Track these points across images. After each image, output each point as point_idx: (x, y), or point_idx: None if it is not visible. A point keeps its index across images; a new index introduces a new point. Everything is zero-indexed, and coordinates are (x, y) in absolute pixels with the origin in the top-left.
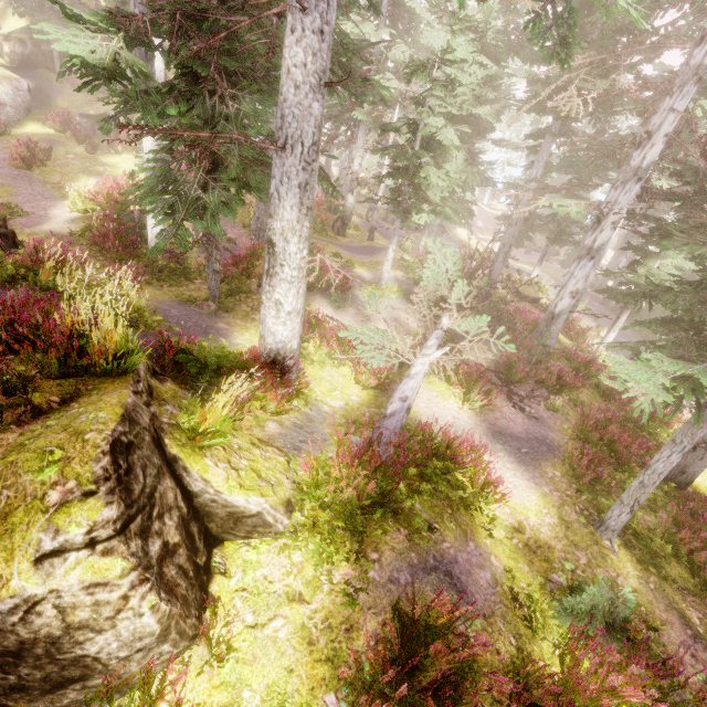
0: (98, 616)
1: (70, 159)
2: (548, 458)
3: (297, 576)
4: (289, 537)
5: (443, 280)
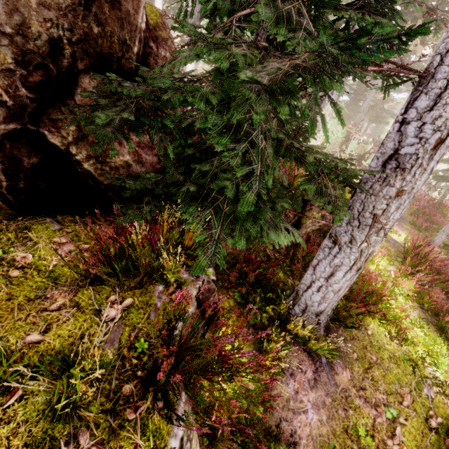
0: None
1: None
2: (402, 222)
3: None
4: None
5: (334, 142)
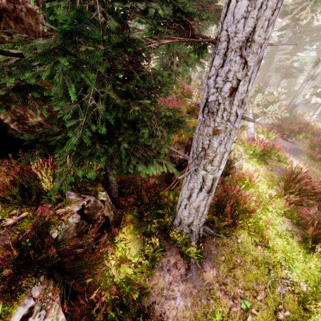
0: (238, 157)
1: None
2: (300, 154)
3: (255, 166)
4: (247, 159)
5: None
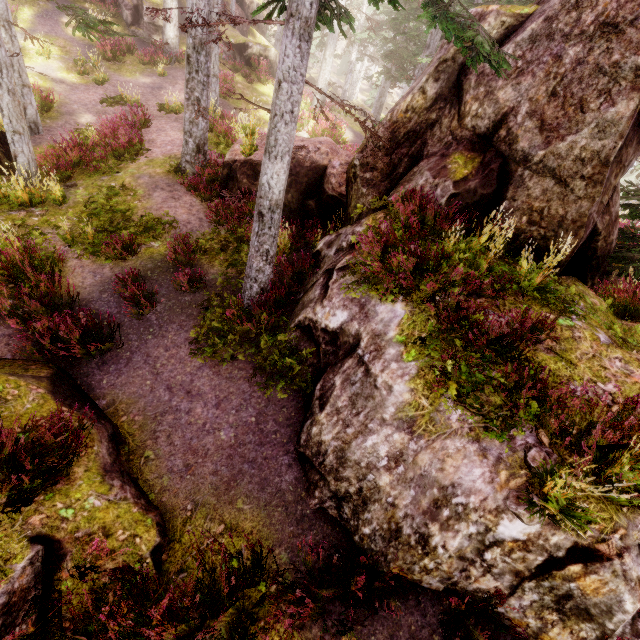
0: None
1: (242, 89)
2: None
3: None
4: None
5: None
